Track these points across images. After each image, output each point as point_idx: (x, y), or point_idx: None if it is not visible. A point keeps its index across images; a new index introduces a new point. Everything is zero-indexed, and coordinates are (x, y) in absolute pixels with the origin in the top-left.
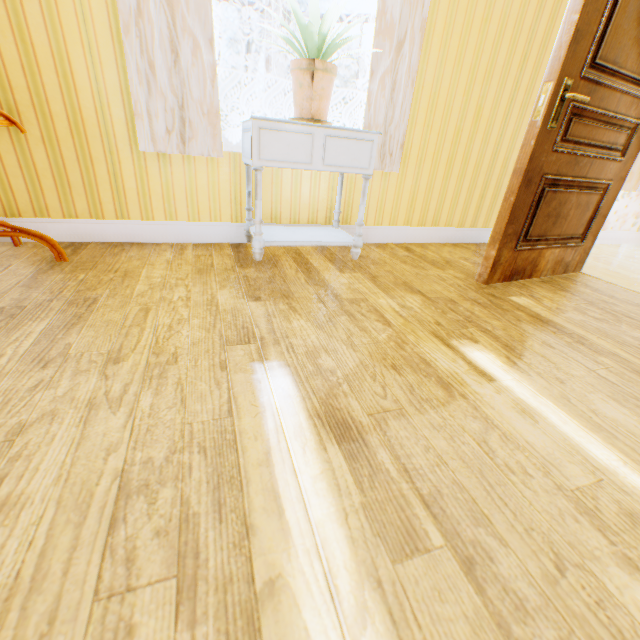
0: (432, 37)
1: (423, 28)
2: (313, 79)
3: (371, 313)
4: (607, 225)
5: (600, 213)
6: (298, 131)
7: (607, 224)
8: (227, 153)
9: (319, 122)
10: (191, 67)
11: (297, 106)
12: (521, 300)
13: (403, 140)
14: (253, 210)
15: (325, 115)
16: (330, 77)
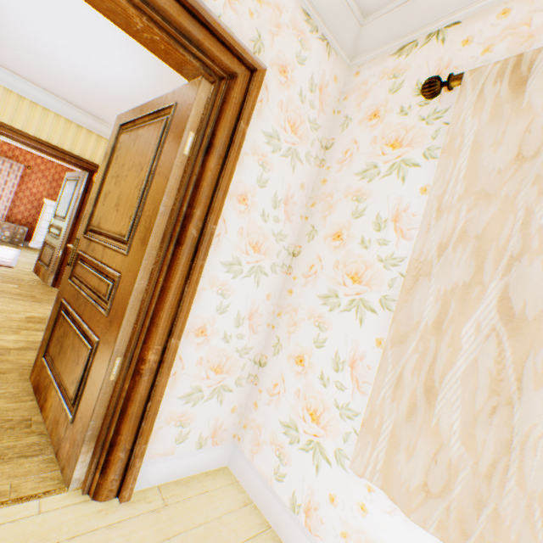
0: None
1: None
2: None
3: None
4: None
5: (92, 384)
6: None
7: None
8: None
9: None
10: None
11: None
12: None
13: None
14: None
15: None
16: None
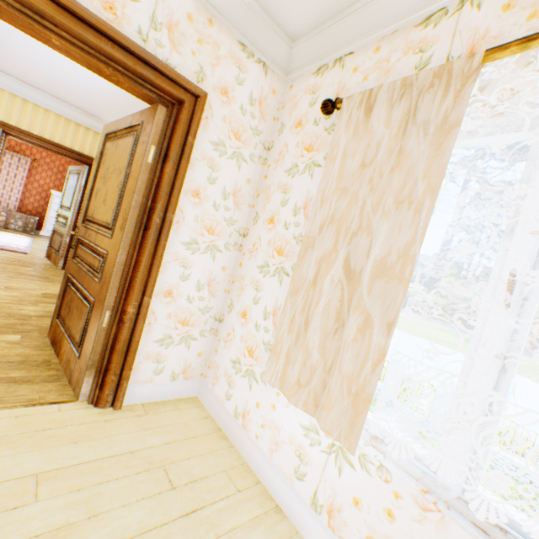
0: None
1: None
2: None
3: (19, 303)
4: (344, 526)
5: (91, 330)
6: None
7: (343, 522)
8: None
9: None
10: None
11: None
12: (13, 337)
13: None
14: None
15: None
16: None
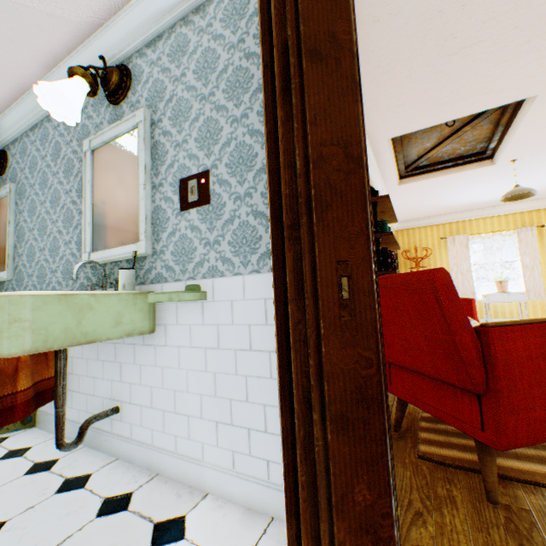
0: (545, 263)
1: (539, 263)
2: (500, 284)
3: None
4: None
5: None
6: (498, 294)
7: None
8: (476, 301)
9: (504, 292)
10: (466, 285)
11: (497, 289)
12: None
13: (543, 290)
14: (486, 315)
15: (506, 290)
16: (505, 282)
